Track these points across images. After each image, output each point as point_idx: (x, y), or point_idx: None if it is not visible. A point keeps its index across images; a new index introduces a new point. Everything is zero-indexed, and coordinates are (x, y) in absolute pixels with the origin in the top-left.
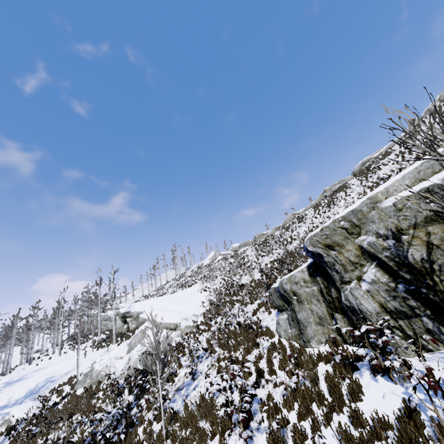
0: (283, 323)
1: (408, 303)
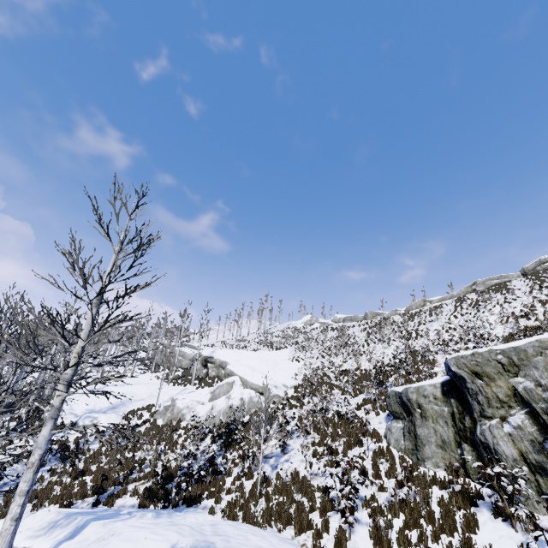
0: (396, 431)
1: None
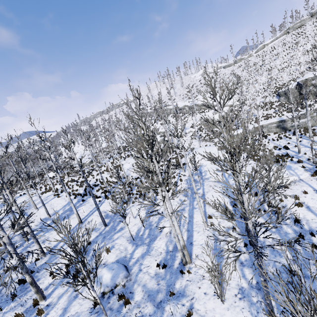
0: (282, 99)
1: (315, 92)
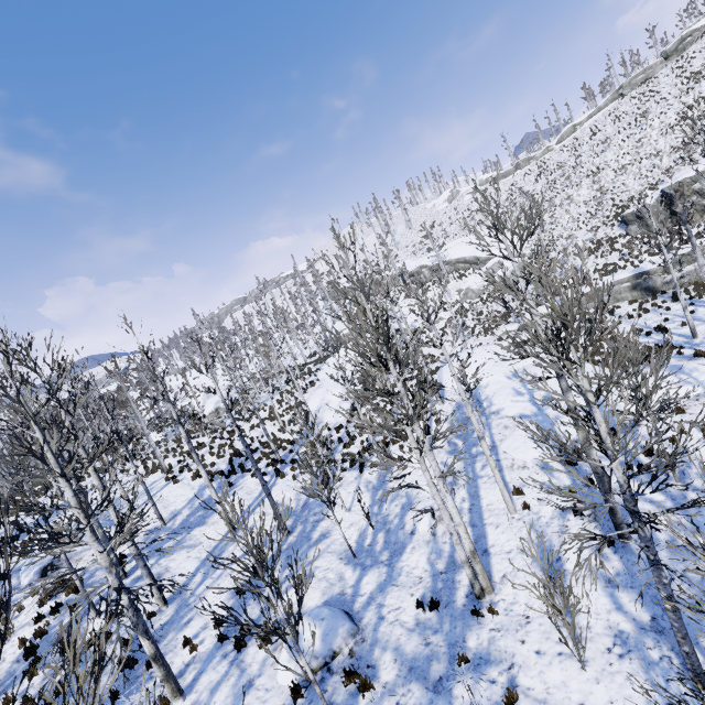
0: (633, 229)
1: None
